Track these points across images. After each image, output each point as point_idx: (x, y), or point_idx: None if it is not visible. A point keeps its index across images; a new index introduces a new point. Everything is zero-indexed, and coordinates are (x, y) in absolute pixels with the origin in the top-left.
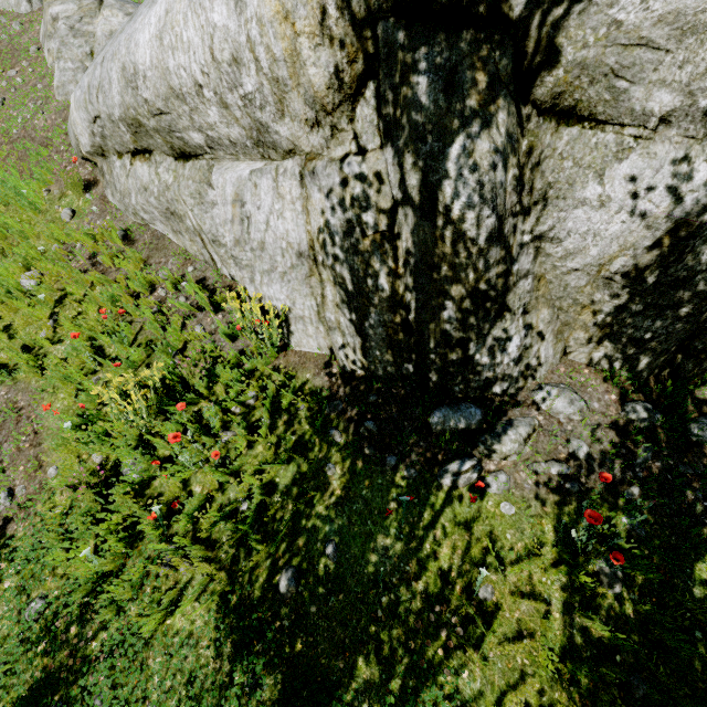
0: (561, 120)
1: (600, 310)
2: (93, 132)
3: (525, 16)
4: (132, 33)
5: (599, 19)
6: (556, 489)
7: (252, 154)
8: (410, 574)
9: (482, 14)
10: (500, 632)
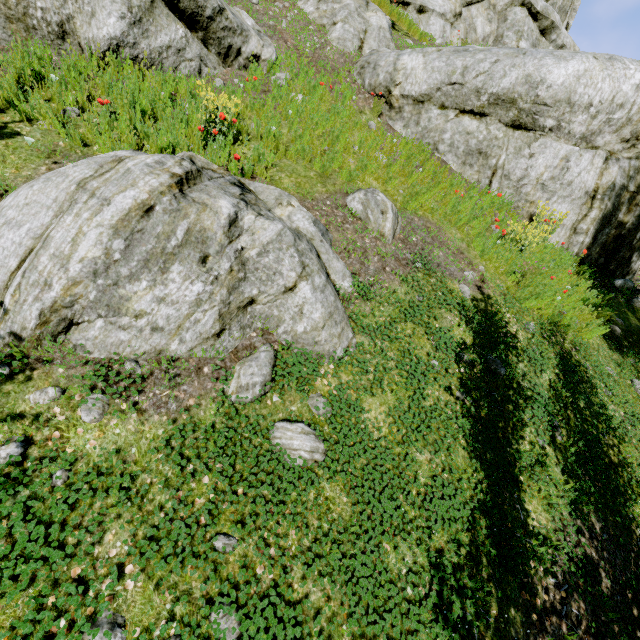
0: None
1: None
2: (439, 88)
3: None
4: (543, 65)
5: None
6: None
7: (571, 141)
8: None
9: None
10: None
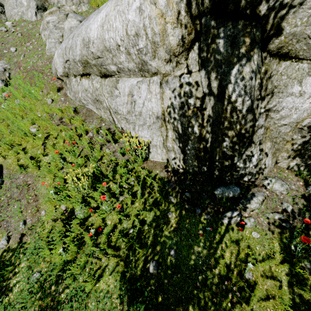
0: (281, 58)
1: (295, 143)
2: (65, 66)
3: (266, 14)
4: (88, 25)
5: (303, 14)
6: (278, 226)
7: (137, 74)
8: (211, 265)
9: (247, 14)
10: (258, 295)
